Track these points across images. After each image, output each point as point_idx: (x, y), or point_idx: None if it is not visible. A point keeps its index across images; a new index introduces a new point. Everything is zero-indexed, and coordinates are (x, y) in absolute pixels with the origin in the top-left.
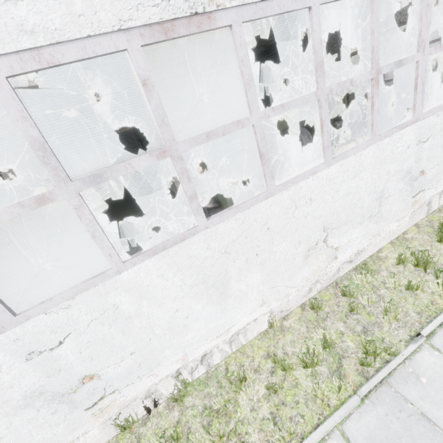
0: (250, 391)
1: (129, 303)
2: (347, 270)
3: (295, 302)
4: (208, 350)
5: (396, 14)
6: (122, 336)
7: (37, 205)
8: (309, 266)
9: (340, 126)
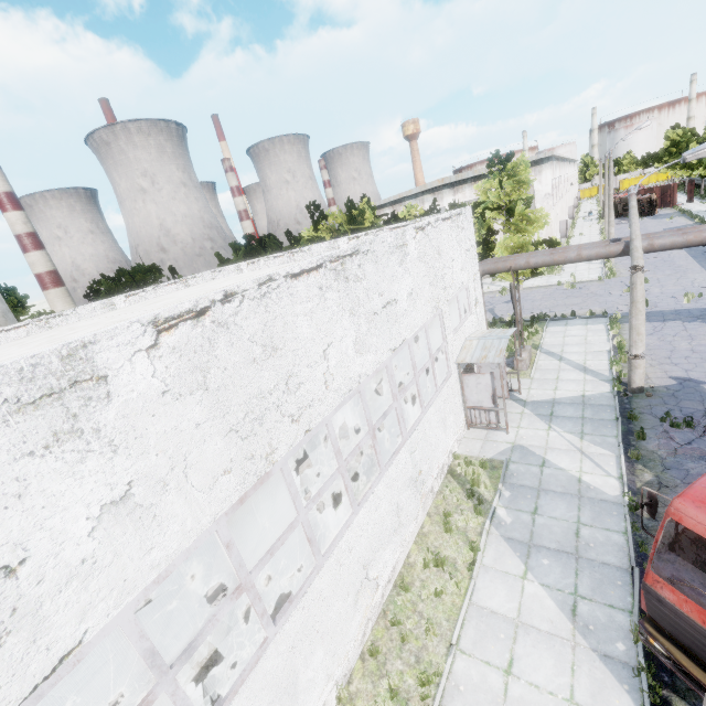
0: None
1: None
2: (389, 591)
3: (355, 656)
4: None
5: None
6: None
7: None
8: (359, 610)
9: None
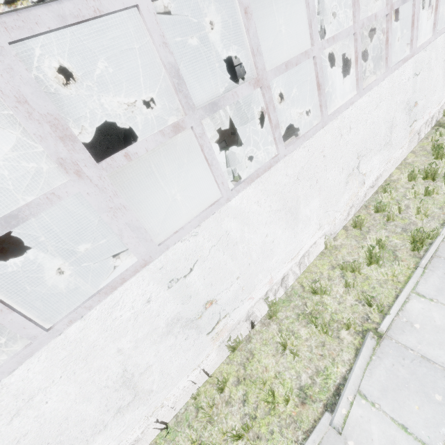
0: (331, 293)
1: (236, 229)
2: (370, 195)
3: (339, 226)
4: (285, 273)
5: None
6: (231, 261)
7: (173, 133)
8: (348, 192)
9: None
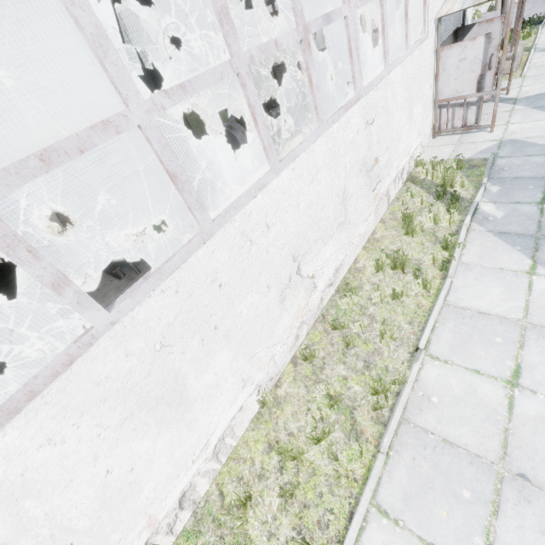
0: (260, 511)
1: None
2: (330, 296)
3: (284, 360)
4: (185, 487)
5: None
6: None
7: None
8: (288, 311)
9: (277, 115)
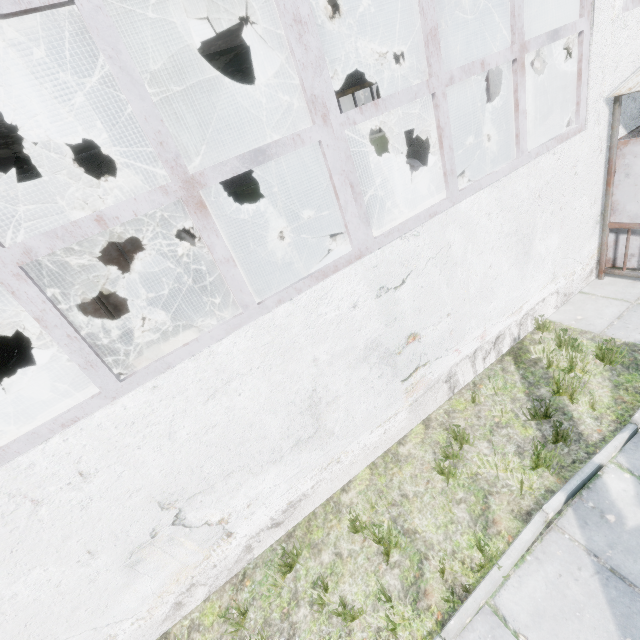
0: None
1: None
2: (274, 540)
3: (144, 638)
4: None
5: (458, 6)
6: None
7: None
8: (151, 575)
9: (394, 193)
